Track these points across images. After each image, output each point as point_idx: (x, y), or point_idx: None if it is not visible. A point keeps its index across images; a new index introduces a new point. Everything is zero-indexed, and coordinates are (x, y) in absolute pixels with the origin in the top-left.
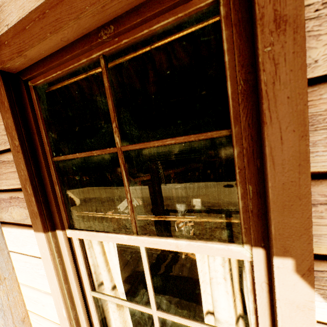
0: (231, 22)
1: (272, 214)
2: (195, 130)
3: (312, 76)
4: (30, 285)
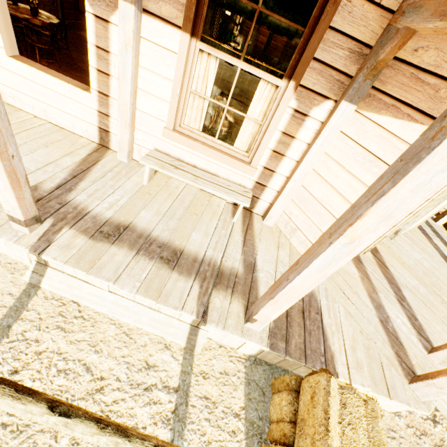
0: None
1: (298, 66)
2: (291, 20)
3: (331, 26)
4: (151, 70)
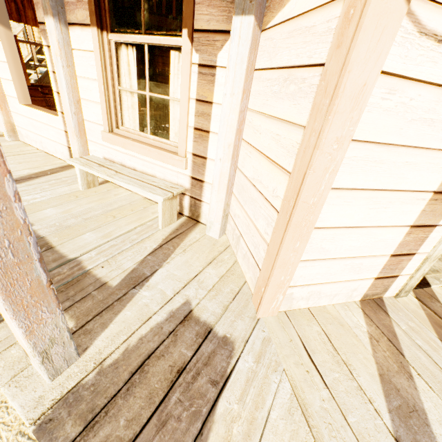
0: None
1: (184, 7)
2: None
3: None
4: (84, 76)
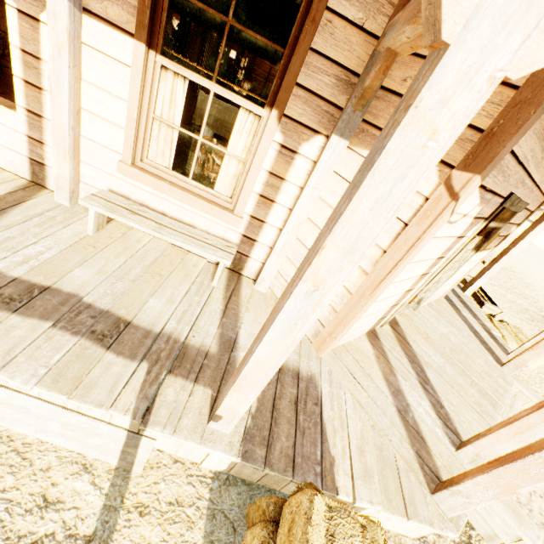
0: (307, 2)
1: (280, 92)
2: (272, 41)
3: (313, 48)
4: (99, 86)
